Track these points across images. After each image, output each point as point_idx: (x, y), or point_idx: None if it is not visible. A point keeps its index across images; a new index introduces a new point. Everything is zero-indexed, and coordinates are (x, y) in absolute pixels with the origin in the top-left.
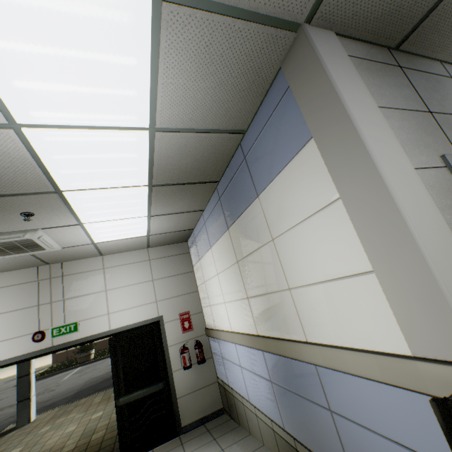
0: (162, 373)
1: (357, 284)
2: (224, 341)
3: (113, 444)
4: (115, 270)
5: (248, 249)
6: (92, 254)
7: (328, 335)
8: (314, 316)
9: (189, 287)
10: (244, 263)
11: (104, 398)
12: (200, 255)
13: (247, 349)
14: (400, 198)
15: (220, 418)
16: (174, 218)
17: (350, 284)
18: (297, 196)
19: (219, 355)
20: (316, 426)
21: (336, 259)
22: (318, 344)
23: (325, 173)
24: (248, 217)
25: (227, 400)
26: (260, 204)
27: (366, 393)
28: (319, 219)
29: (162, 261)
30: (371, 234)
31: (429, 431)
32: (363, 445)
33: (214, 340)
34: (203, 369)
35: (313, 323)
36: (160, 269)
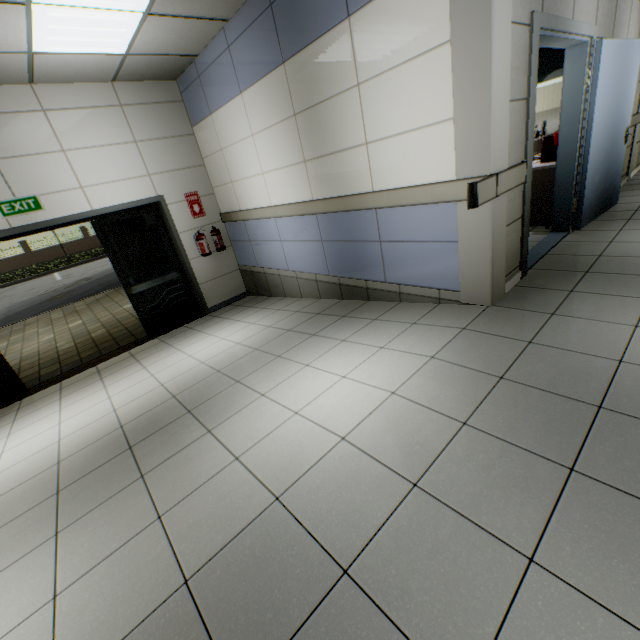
0: (175, 263)
1: (436, 132)
2: (257, 222)
3: (129, 333)
4: (66, 118)
5: (316, 97)
6: (14, 78)
7: (395, 182)
8: (387, 167)
9: (192, 159)
10: (307, 116)
11: (68, 313)
12: (214, 106)
13: (294, 220)
14: (495, 51)
15: (247, 299)
16: (180, 27)
17: (430, 132)
18: (405, 30)
19: (246, 240)
20: (363, 260)
21: (425, 109)
22: (387, 190)
23: (444, 6)
24: (325, 49)
25: (254, 282)
26: (350, 31)
27: (414, 218)
28: (422, 63)
29: (142, 111)
30: (463, 84)
31: (447, 226)
32: (400, 254)
33: (236, 226)
34: (223, 258)
35: (385, 175)
36: (143, 125)
